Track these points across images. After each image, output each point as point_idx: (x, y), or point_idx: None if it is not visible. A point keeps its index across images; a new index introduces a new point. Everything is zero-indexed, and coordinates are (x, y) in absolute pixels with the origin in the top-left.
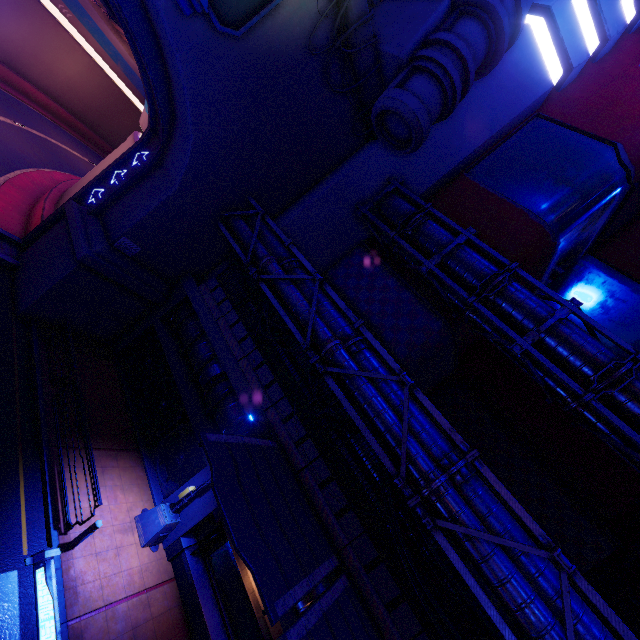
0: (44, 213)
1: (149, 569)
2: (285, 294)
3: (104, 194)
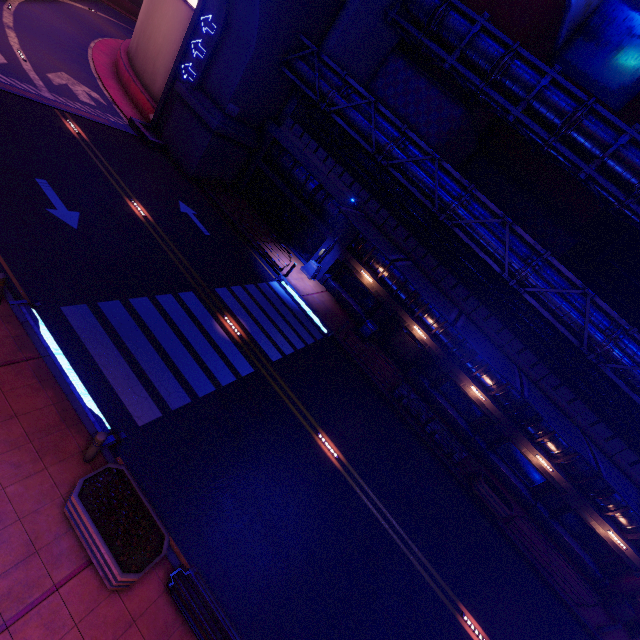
0: (146, 96)
1: (316, 287)
2: (351, 119)
3: (194, 68)
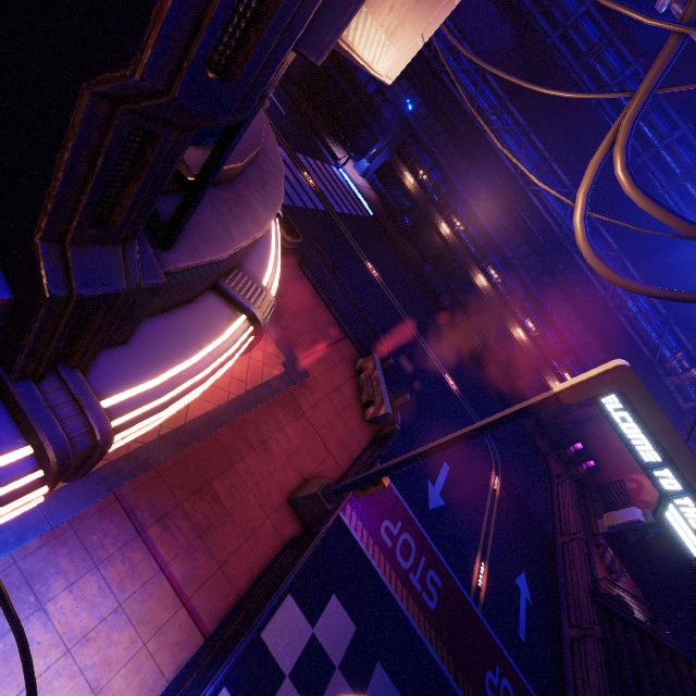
0: None
1: (365, 184)
2: None
3: None
